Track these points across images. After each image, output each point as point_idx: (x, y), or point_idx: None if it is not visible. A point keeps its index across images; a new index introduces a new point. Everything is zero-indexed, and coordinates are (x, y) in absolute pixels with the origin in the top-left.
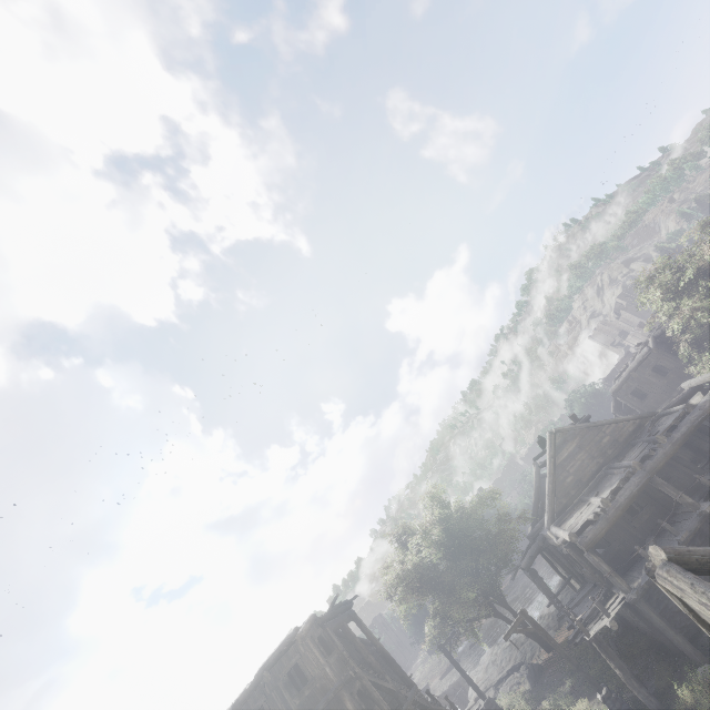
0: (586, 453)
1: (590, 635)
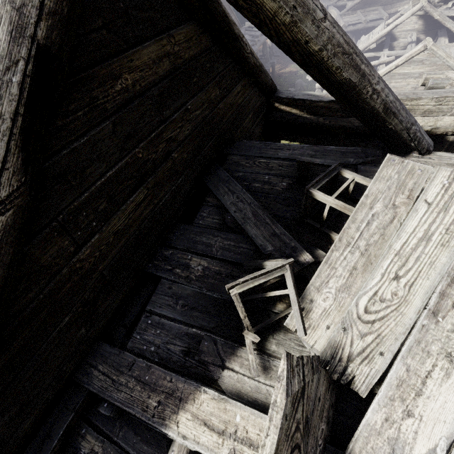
0: None
1: None
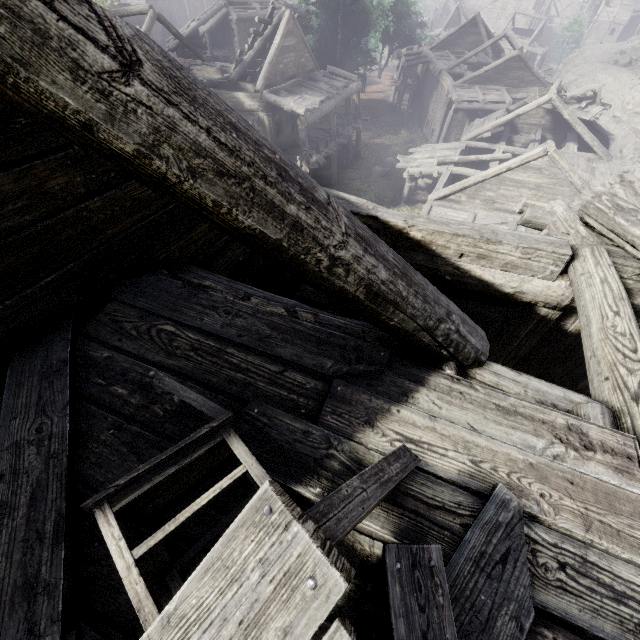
0: (294, 57)
1: None
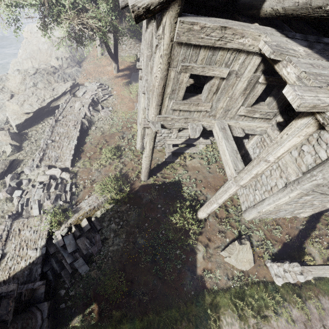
0: None
1: None
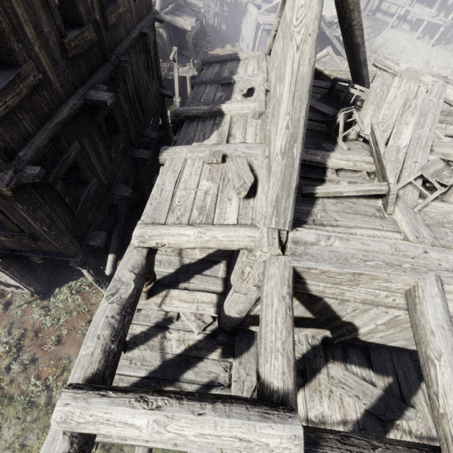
0: None
1: (191, 74)
